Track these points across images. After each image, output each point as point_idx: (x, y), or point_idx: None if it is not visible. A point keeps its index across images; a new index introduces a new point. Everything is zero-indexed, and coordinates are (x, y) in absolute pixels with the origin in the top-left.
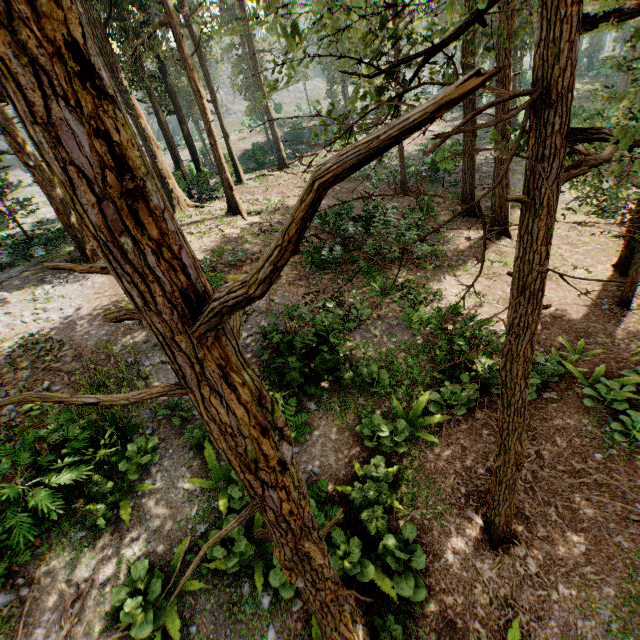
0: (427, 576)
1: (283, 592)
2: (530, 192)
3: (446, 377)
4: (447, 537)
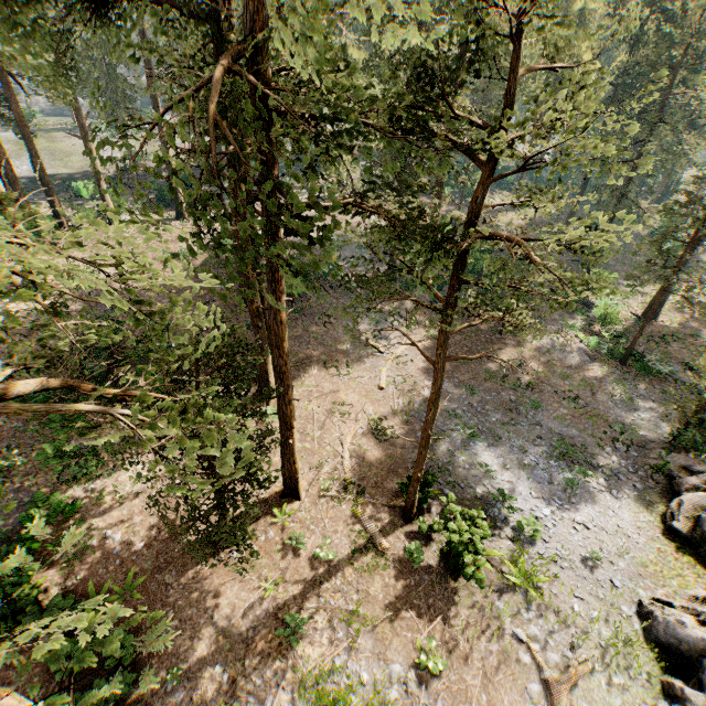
0: None
1: None
2: None
3: None
4: None
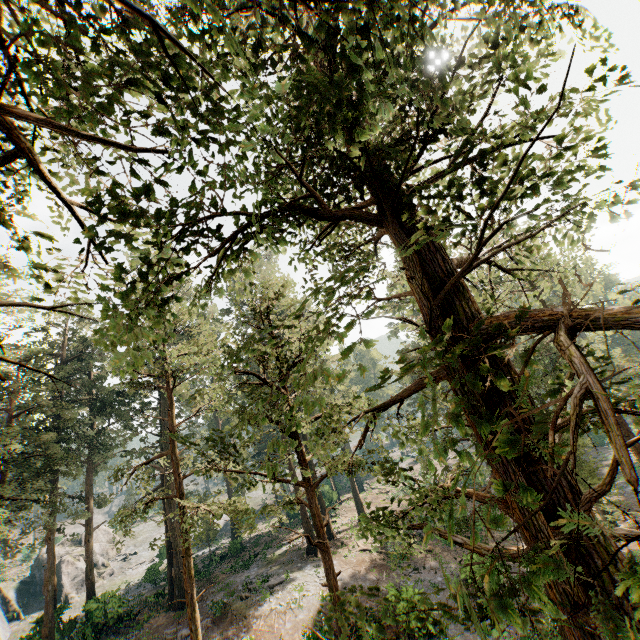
0: None
1: None
2: None
3: None
4: None
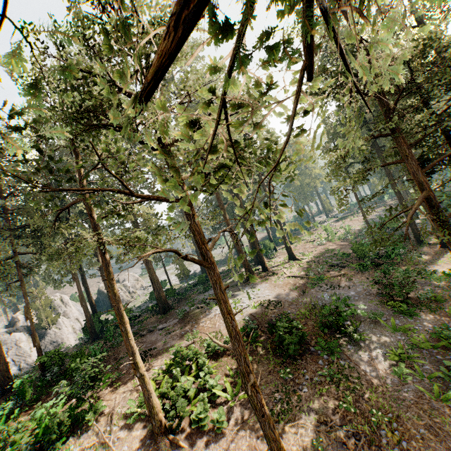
0: None
1: None
2: None
3: None
4: None
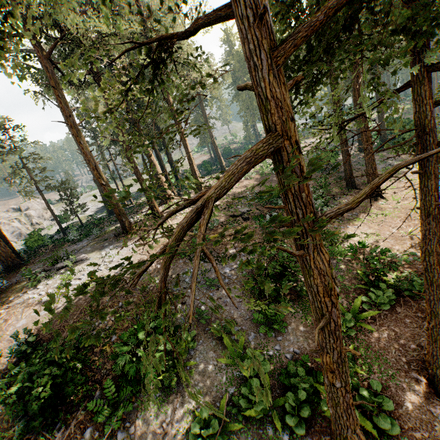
0: (396, 418)
1: (297, 431)
2: (422, 168)
3: (368, 287)
4: (402, 391)
